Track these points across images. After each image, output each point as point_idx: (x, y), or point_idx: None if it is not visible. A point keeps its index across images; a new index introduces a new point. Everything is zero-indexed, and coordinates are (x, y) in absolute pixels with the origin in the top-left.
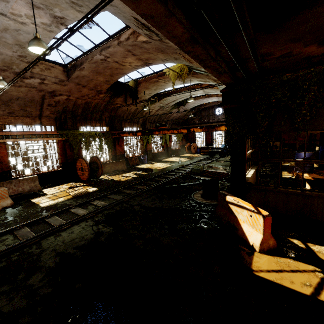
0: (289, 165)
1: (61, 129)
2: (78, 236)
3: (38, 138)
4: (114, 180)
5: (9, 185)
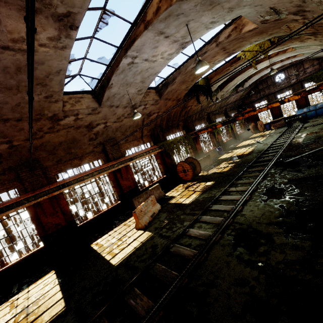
0: None
1: (155, 143)
2: (262, 211)
3: (147, 155)
4: (218, 172)
5: (146, 195)
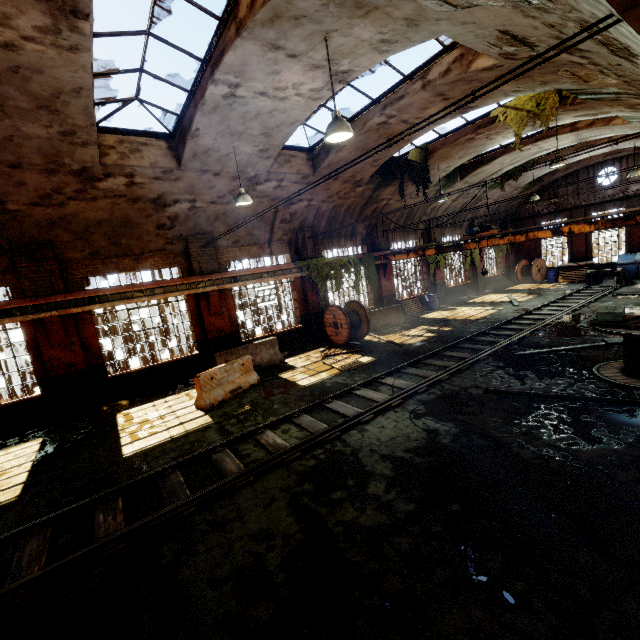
0: None
1: (296, 259)
2: (397, 433)
3: (271, 278)
4: (395, 343)
5: (245, 352)
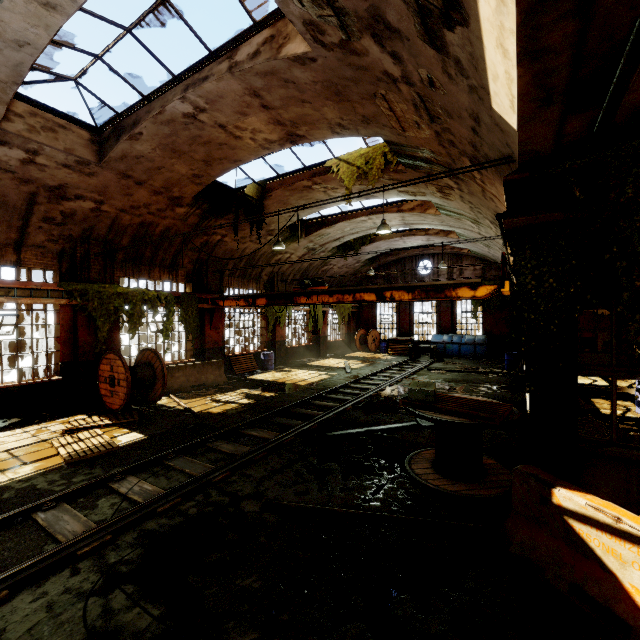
0: (596, 385)
1: (71, 279)
2: None
3: (1, 298)
4: (191, 411)
5: None
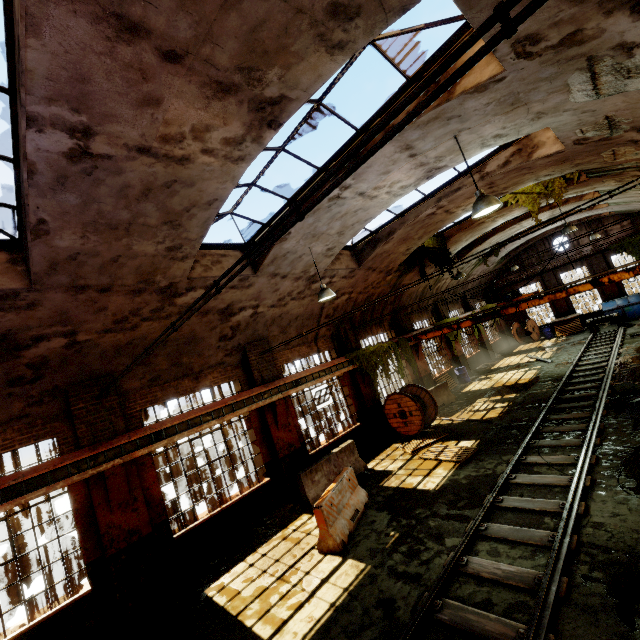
0: None
1: (341, 352)
2: None
3: (328, 375)
4: (478, 420)
5: (328, 465)
